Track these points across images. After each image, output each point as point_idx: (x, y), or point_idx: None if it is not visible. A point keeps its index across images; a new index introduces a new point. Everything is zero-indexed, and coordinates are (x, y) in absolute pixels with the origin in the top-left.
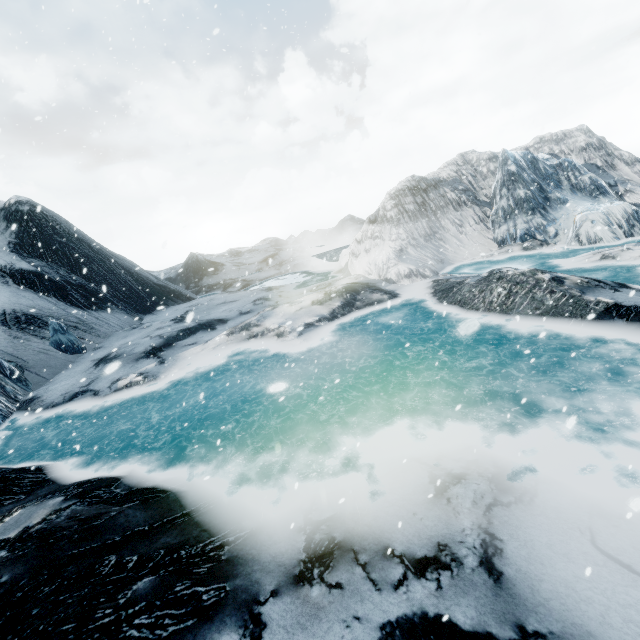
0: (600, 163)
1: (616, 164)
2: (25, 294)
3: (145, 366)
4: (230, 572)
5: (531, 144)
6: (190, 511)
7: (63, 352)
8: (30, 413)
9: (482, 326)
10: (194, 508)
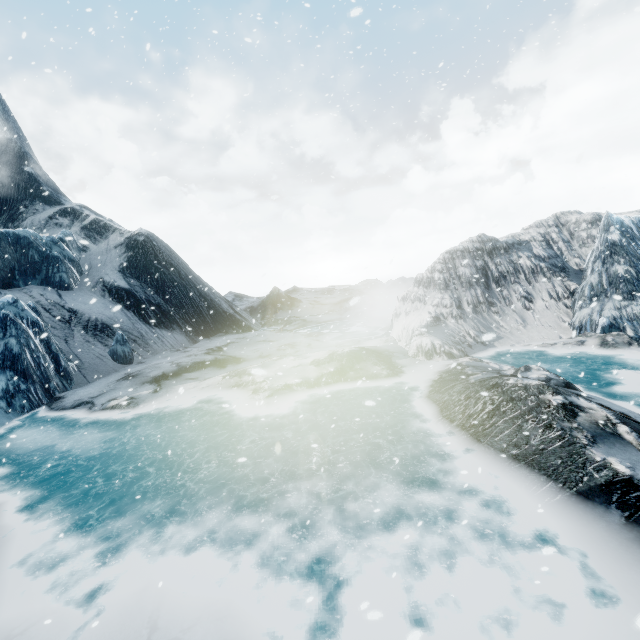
0: None
1: None
2: (112, 307)
3: (142, 391)
4: None
5: None
6: None
7: (114, 360)
8: (47, 410)
9: (441, 447)
10: None
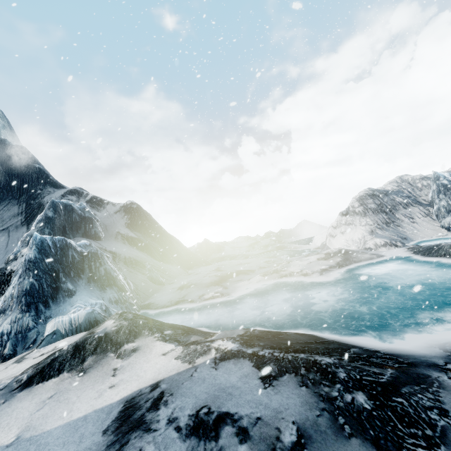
0: None
1: None
2: (133, 249)
3: (216, 289)
4: (399, 357)
5: None
6: (332, 340)
7: (153, 283)
8: (152, 310)
9: None
10: (332, 339)
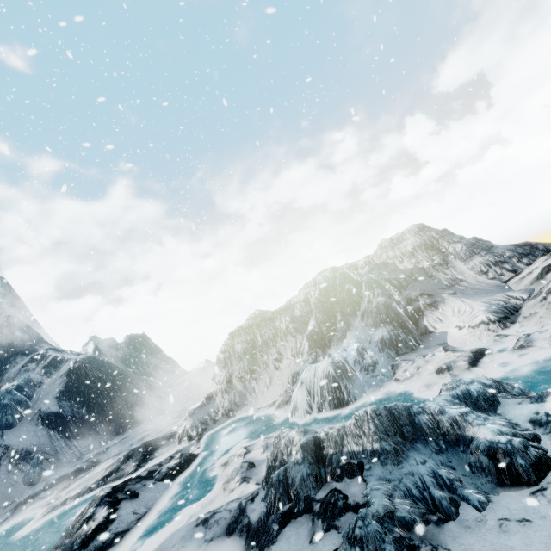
0: (427, 265)
1: (450, 261)
2: (40, 432)
3: None
4: None
5: (374, 252)
6: None
7: (24, 484)
8: None
9: None
10: None
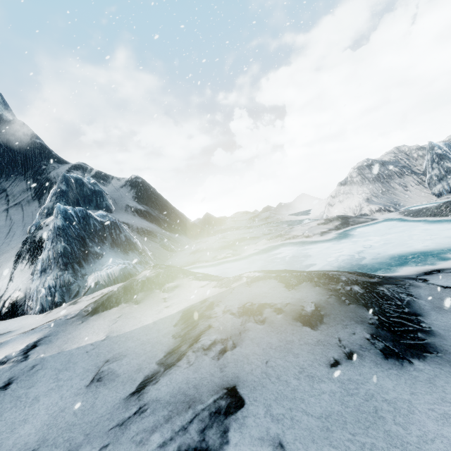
0: None
1: None
2: (143, 221)
3: (227, 252)
4: None
5: (446, 139)
6: None
7: (166, 250)
8: None
9: None
10: None
